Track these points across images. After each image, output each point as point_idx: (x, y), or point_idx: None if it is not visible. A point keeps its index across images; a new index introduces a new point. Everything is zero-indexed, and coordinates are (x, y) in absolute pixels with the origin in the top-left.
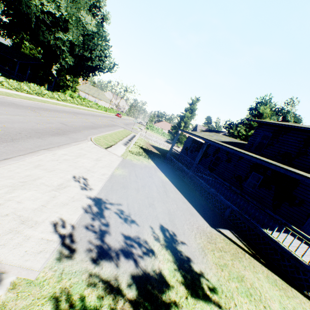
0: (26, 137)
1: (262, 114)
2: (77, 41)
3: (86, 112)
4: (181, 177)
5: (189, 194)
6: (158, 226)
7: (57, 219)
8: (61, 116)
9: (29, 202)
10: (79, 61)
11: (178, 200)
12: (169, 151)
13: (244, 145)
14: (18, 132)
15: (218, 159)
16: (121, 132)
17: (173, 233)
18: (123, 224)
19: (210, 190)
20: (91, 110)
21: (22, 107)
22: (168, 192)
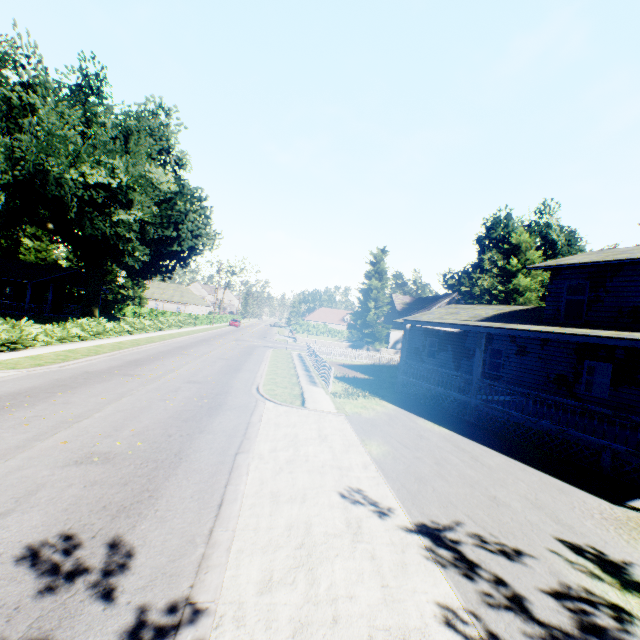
0: (187, 440)
1: (518, 246)
2: (150, 216)
3: (189, 339)
4: (454, 414)
5: (506, 447)
6: (559, 545)
7: (433, 607)
8: (170, 365)
9: (361, 589)
10: (155, 249)
11: (510, 470)
12: (400, 369)
13: (531, 313)
14: (165, 434)
15: (497, 355)
16: (277, 358)
17: (592, 548)
18: (514, 565)
19: (542, 424)
20: (189, 330)
21: (105, 375)
22: (478, 457)
